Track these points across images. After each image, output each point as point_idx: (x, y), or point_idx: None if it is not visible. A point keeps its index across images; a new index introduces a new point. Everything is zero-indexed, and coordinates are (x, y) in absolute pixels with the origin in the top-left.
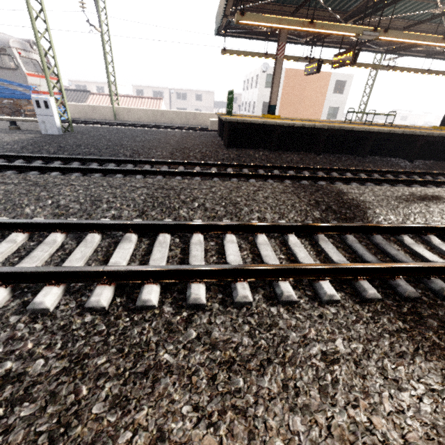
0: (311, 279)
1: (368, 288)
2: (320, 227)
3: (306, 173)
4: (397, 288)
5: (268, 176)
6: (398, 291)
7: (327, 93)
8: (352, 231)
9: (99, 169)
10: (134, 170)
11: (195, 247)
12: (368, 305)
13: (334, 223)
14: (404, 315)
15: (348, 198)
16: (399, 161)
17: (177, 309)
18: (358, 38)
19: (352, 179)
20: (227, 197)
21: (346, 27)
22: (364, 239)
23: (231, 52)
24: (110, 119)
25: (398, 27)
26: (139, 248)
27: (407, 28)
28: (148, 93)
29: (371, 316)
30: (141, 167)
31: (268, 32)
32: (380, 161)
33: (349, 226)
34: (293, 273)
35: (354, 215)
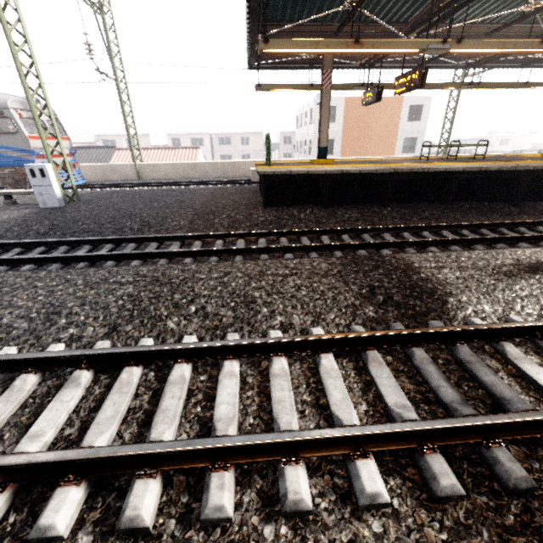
0: (342, 454)
1: (440, 474)
2: (371, 338)
3: (366, 236)
4: (494, 467)
5: (310, 248)
6: (496, 473)
7: (400, 122)
8: (422, 341)
9: (85, 256)
10: (130, 253)
11: (171, 391)
12: (441, 509)
13: (392, 330)
14: (509, 534)
15: (419, 278)
16: (498, 207)
17: (101, 538)
18: (424, 54)
19: (430, 241)
20: (241, 292)
21: (404, 42)
22: (443, 351)
23: (267, 87)
24: (133, 179)
25: (478, 34)
26: (90, 395)
27: (490, 35)
28: (185, 141)
29: (446, 541)
30: (147, 245)
31: (313, 58)
32: (471, 209)
33: (416, 333)
34: (313, 444)
35: (428, 308)
